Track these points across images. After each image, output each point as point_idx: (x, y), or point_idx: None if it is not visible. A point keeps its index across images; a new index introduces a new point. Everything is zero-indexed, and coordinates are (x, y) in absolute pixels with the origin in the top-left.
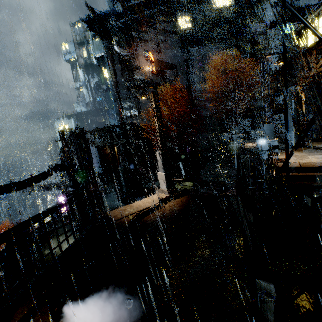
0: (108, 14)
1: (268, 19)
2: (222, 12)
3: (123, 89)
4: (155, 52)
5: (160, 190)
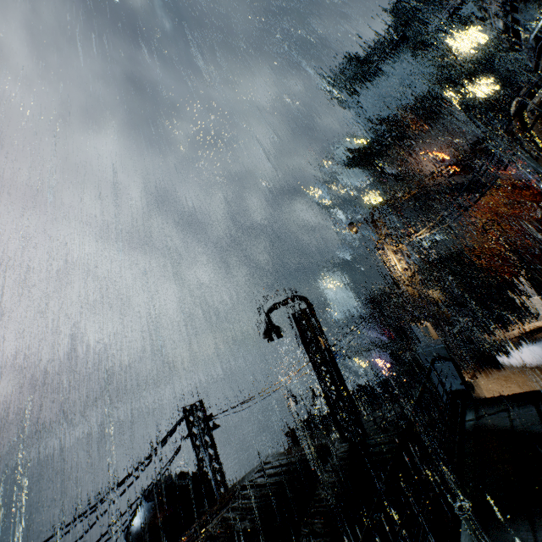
0: (375, 145)
1: None
2: None
3: (413, 213)
4: (447, 147)
5: (541, 318)
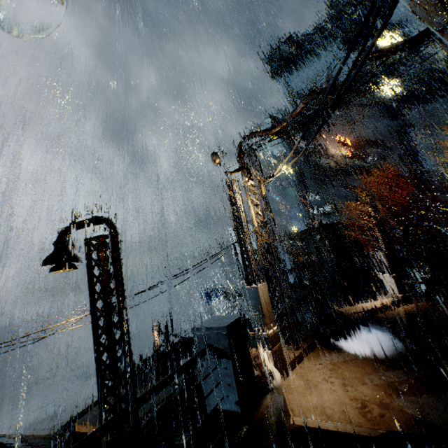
0: None
1: None
2: None
3: (311, 184)
4: (350, 133)
5: (389, 296)
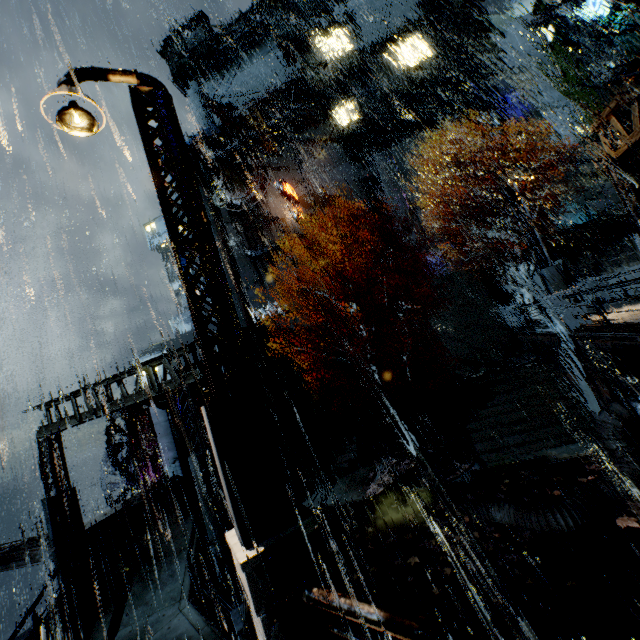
0: (196, 137)
1: (518, 63)
2: (416, 75)
3: (245, 268)
4: (297, 183)
5: None
